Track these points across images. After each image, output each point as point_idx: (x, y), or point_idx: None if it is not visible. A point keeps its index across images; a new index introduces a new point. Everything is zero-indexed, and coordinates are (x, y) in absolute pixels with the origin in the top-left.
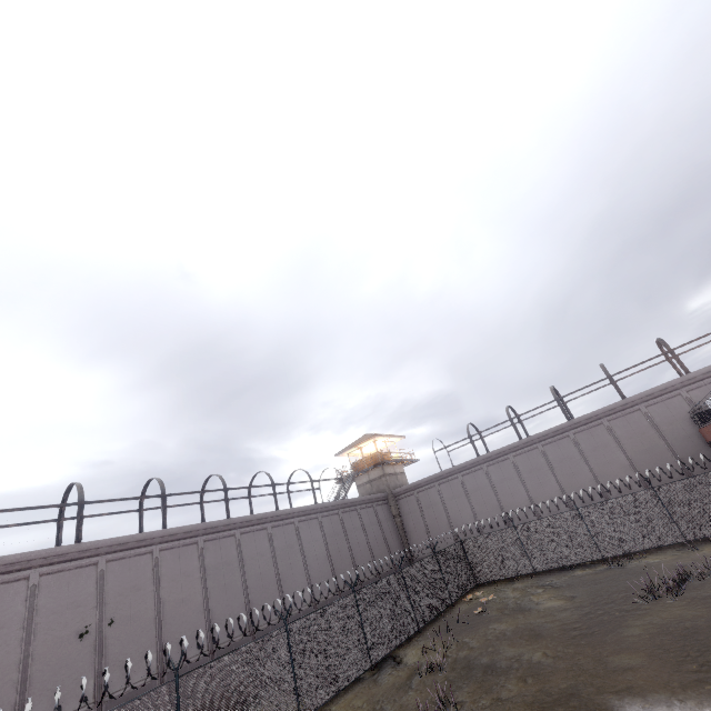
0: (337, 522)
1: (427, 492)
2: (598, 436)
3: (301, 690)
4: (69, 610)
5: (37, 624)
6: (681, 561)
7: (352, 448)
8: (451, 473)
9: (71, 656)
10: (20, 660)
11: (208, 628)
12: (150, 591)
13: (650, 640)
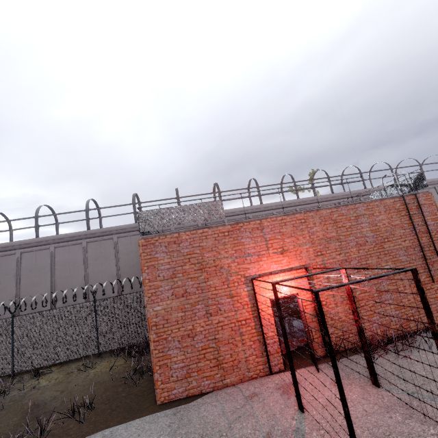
0: None
1: None
2: (105, 248)
3: None
4: None
5: None
6: (53, 392)
7: None
8: None
9: None
10: None
11: None
12: None
13: None
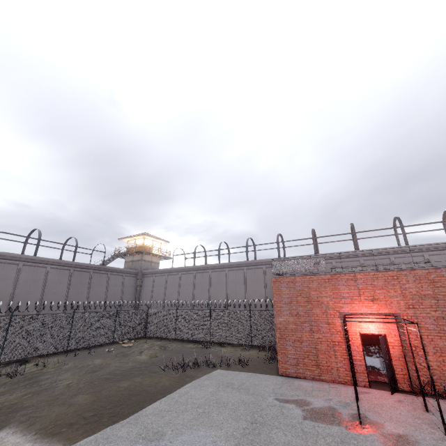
0: (86, 277)
1: (160, 277)
2: (257, 274)
3: None
4: None
5: None
6: (230, 354)
7: (129, 237)
8: (176, 271)
9: None
10: None
11: None
12: None
13: (117, 392)
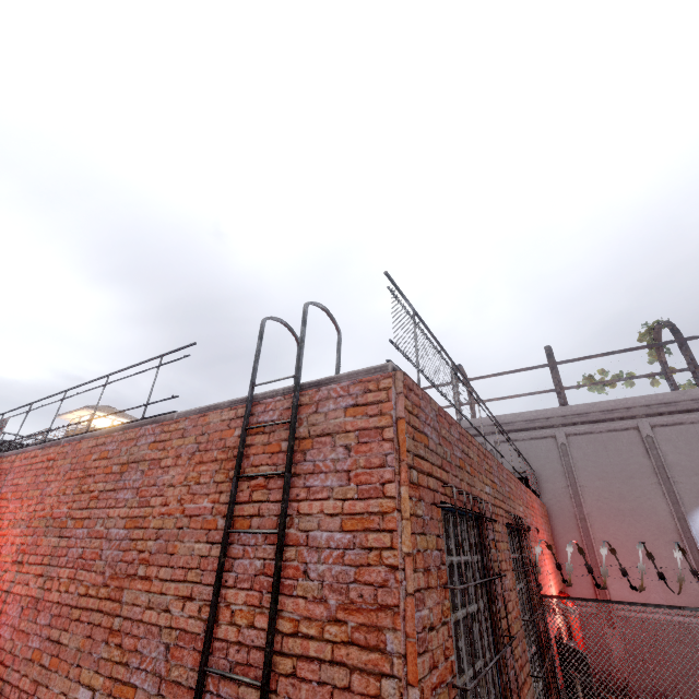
0: None
1: None
2: None
3: None
4: None
5: None
6: None
7: (69, 413)
8: None
9: None
10: None
11: None
12: None
13: None
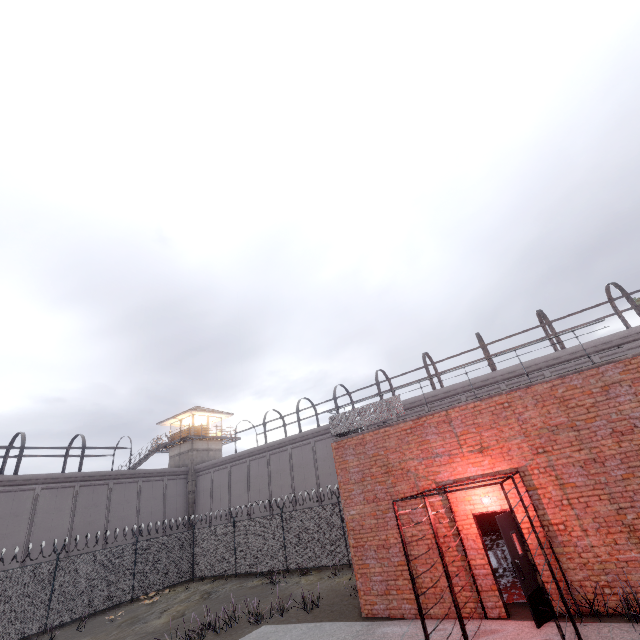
0: (102, 493)
1: (220, 472)
2: None
3: None
4: None
5: None
6: (305, 589)
7: (171, 418)
8: (242, 457)
9: None
10: None
11: None
12: None
13: None
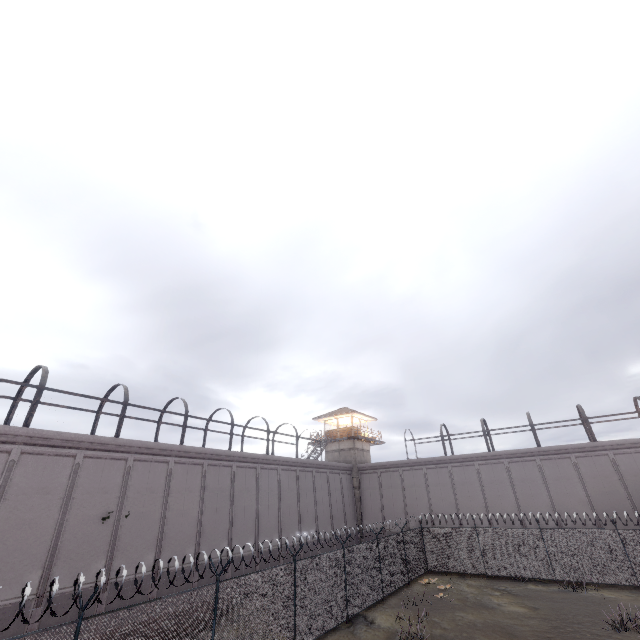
0: (309, 479)
1: (389, 474)
2: (563, 467)
3: (297, 623)
4: (99, 494)
5: (73, 499)
6: (639, 603)
7: (331, 416)
8: (417, 464)
9: (93, 534)
10: (56, 526)
11: (197, 542)
12: (160, 496)
13: None
